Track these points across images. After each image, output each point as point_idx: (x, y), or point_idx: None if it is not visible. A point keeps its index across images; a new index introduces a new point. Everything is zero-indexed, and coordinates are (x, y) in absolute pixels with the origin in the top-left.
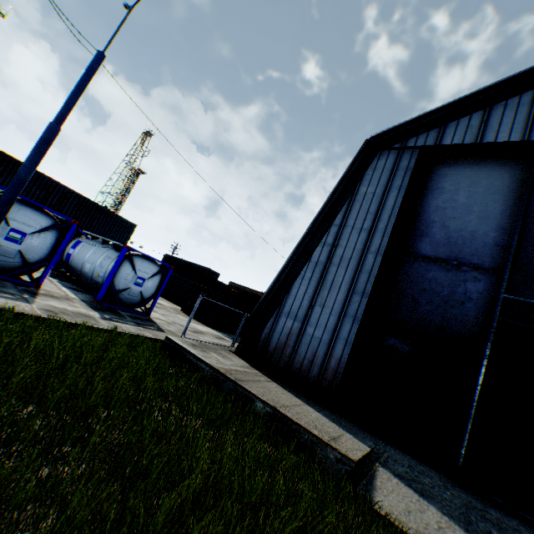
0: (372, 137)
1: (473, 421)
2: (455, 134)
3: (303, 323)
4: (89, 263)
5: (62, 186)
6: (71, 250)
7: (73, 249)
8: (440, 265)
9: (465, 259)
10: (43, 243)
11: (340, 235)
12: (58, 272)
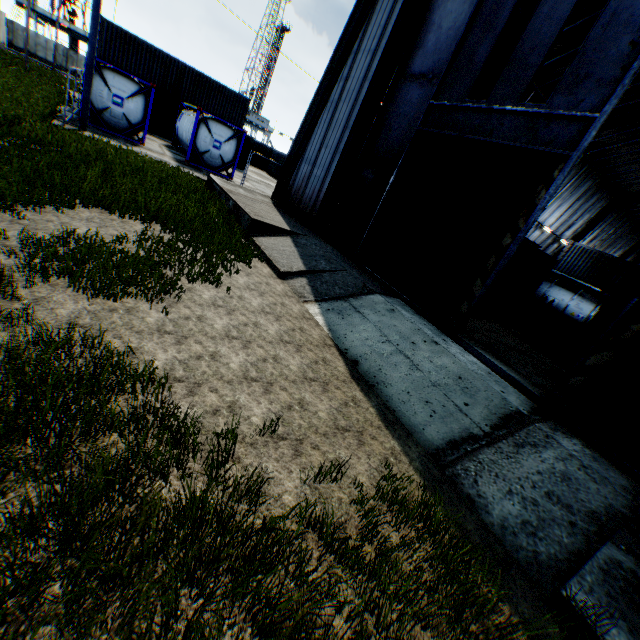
0: None
1: (375, 221)
2: None
3: (313, 166)
4: (184, 131)
5: (175, 61)
6: (178, 124)
7: (178, 122)
8: (419, 83)
9: (439, 69)
10: (137, 107)
11: (353, 66)
12: (175, 146)
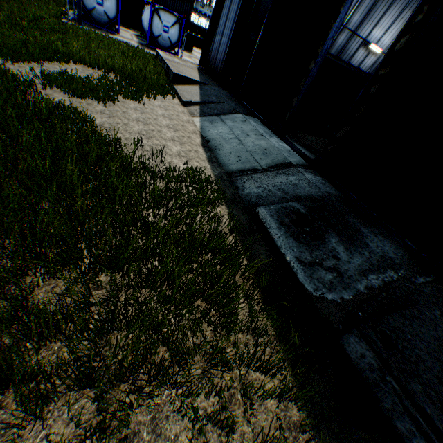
0: None
1: (250, 69)
2: None
3: (221, 36)
4: (145, 22)
5: None
6: (142, 18)
7: (143, 16)
8: None
9: None
10: (112, 6)
11: None
12: (142, 36)
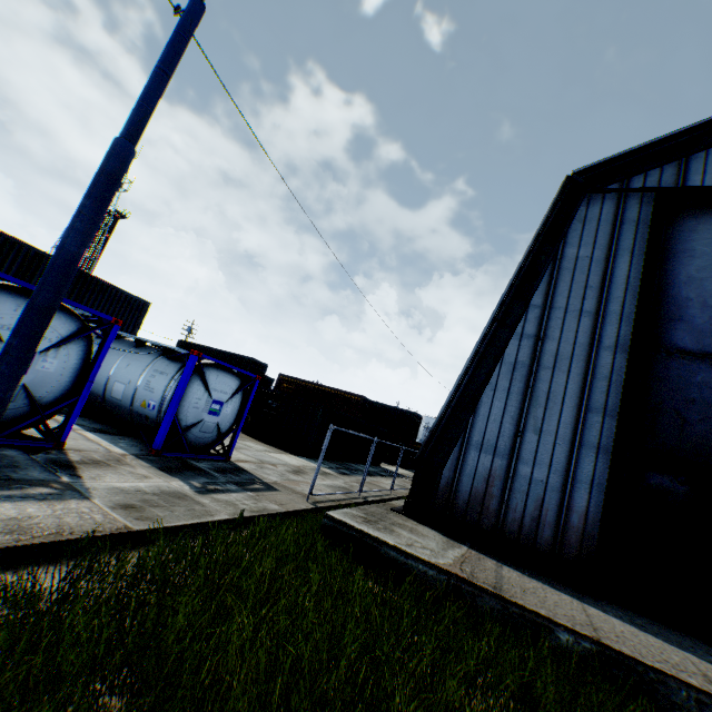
0: (576, 172)
1: None
2: (705, 172)
3: (510, 459)
4: (120, 382)
5: (22, 245)
6: None
7: None
8: (711, 364)
9: None
10: (64, 365)
11: (545, 322)
12: None
